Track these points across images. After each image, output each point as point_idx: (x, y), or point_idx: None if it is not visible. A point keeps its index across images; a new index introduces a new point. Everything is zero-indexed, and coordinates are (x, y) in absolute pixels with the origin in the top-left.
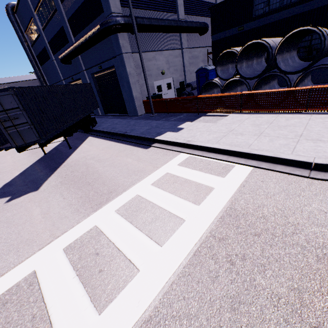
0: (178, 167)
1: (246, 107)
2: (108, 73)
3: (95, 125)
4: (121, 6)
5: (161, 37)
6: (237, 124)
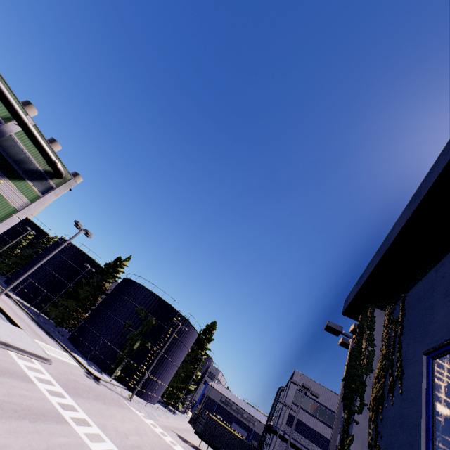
0: None
1: None
2: None
3: None
4: (287, 424)
5: None
6: None
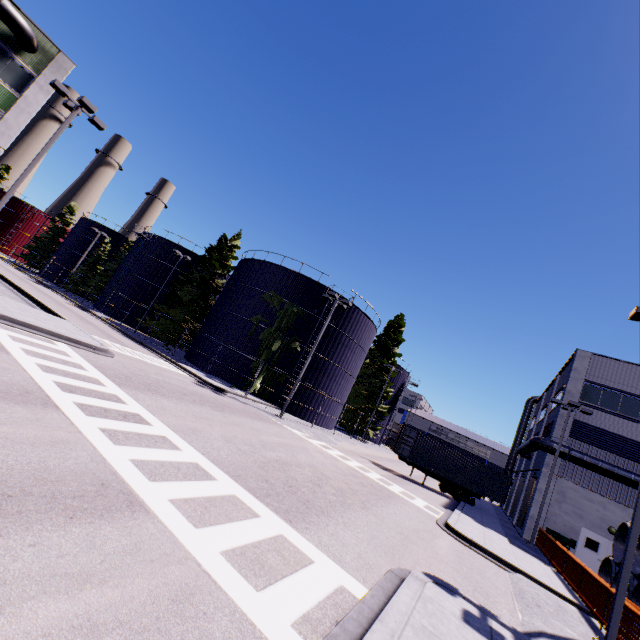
0: (425, 503)
1: (564, 570)
2: None
3: (470, 504)
4: (571, 437)
5: (633, 491)
6: (511, 548)
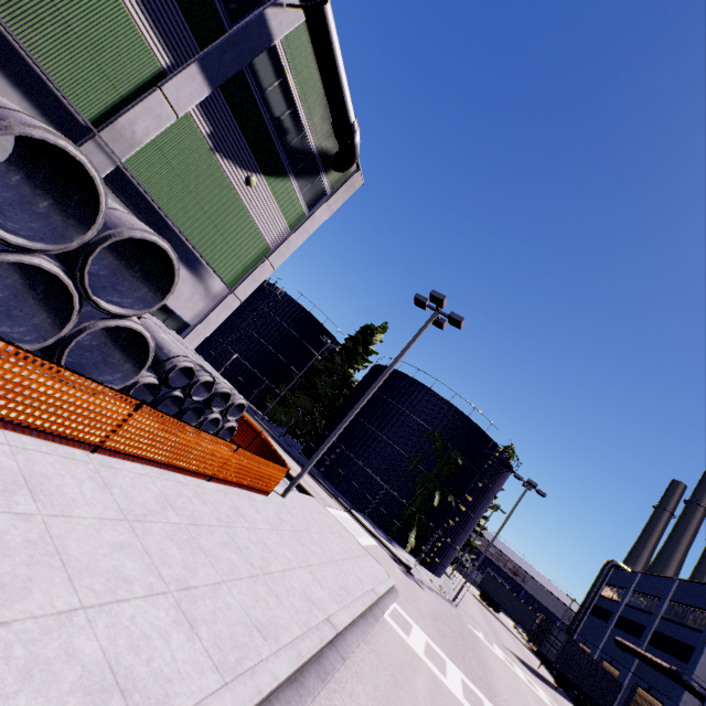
0: None
1: None
2: (654, 702)
3: None
4: None
5: None
6: None
